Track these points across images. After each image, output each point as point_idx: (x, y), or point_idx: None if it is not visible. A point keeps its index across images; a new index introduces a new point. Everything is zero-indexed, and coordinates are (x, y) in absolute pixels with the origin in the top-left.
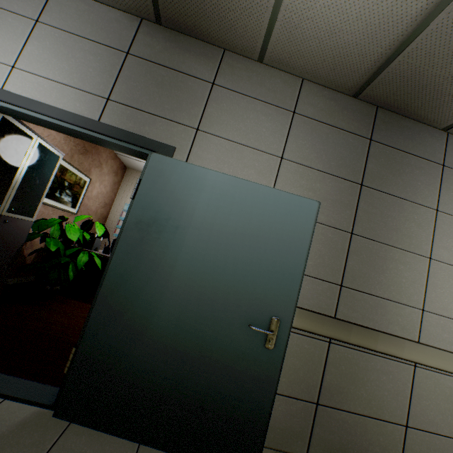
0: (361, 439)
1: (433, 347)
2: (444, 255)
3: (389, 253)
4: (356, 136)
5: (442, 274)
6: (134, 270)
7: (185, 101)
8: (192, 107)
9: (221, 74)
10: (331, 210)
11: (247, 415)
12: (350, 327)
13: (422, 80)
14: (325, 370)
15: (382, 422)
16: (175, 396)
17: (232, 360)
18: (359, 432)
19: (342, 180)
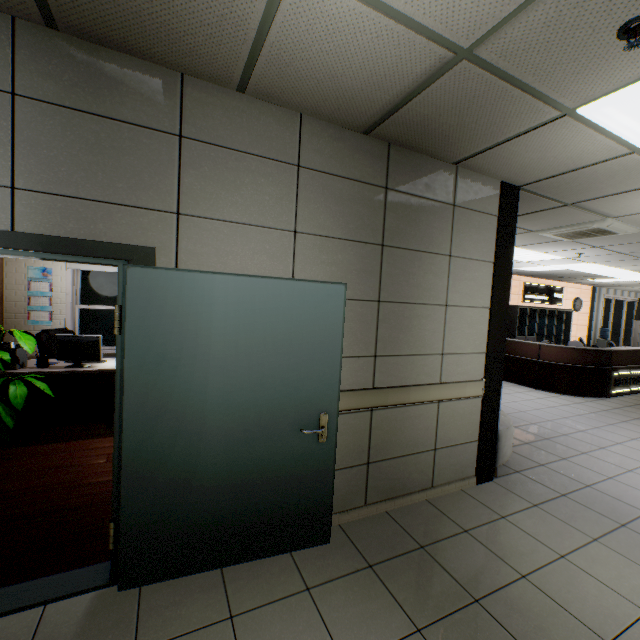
0: (404, 473)
1: (451, 383)
2: (457, 299)
3: (413, 311)
4: (371, 186)
5: (455, 317)
6: (158, 420)
7: (147, 172)
8: (161, 179)
9: (189, 118)
10: (357, 282)
11: (314, 502)
12: (387, 392)
13: (431, 125)
14: (371, 435)
15: (418, 454)
16: (245, 516)
17: (291, 465)
18: (402, 469)
19: (364, 245)
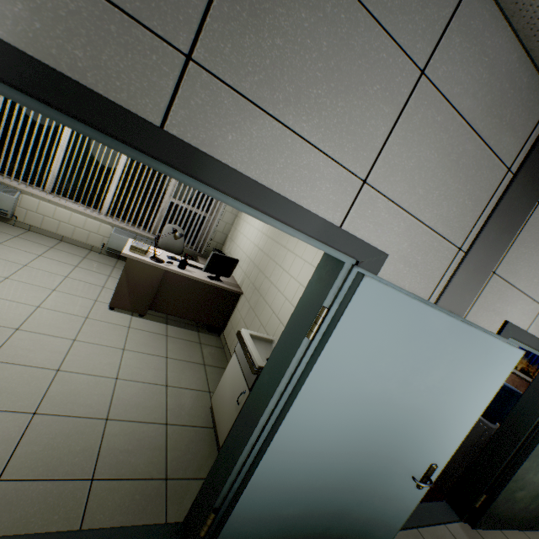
0: None
1: None
2: None
3: None
4: None
5: None
6: (538, 455)
7: None
8: None
9: None
10: None
11: None
12: None
13: None
14: None
15: None
16: (526, 509)
17: None
18: None
19: None
